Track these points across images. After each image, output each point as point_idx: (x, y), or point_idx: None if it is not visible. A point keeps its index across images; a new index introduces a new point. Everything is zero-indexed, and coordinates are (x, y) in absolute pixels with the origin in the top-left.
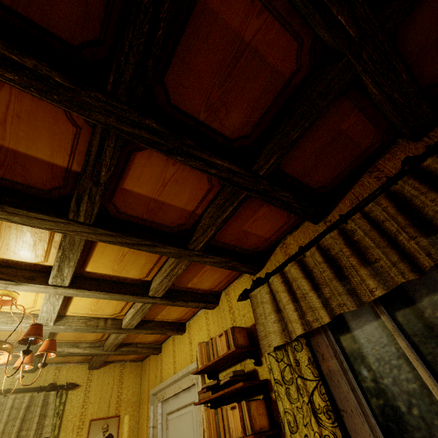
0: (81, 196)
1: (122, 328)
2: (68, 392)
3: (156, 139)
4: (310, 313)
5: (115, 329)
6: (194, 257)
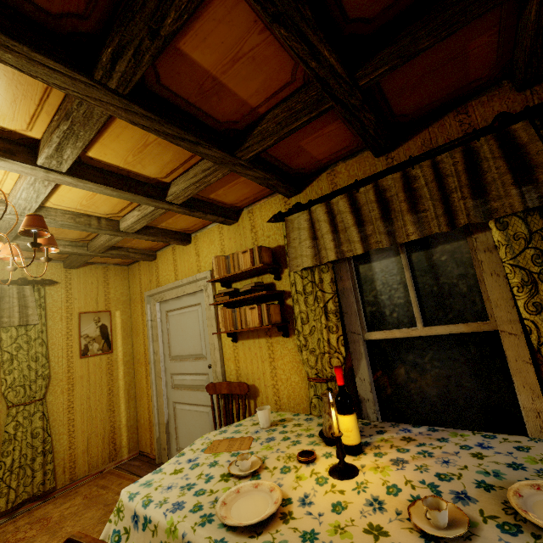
0: (123, 47)
1: (120, 231)
2: (45, 288)
3: None
4: (346, 245)
5: (112, 231)
6: (237, 167)
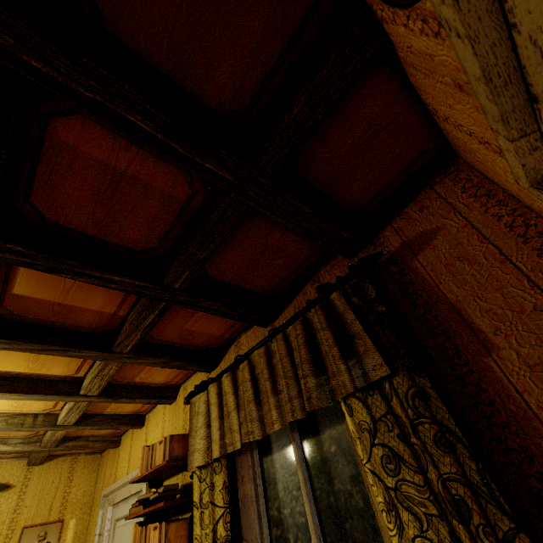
0: None
1: (57, 426)
2: None
3: (28, 260)
4: (228, 435)
5: (47, 427)
6: (124, 359)
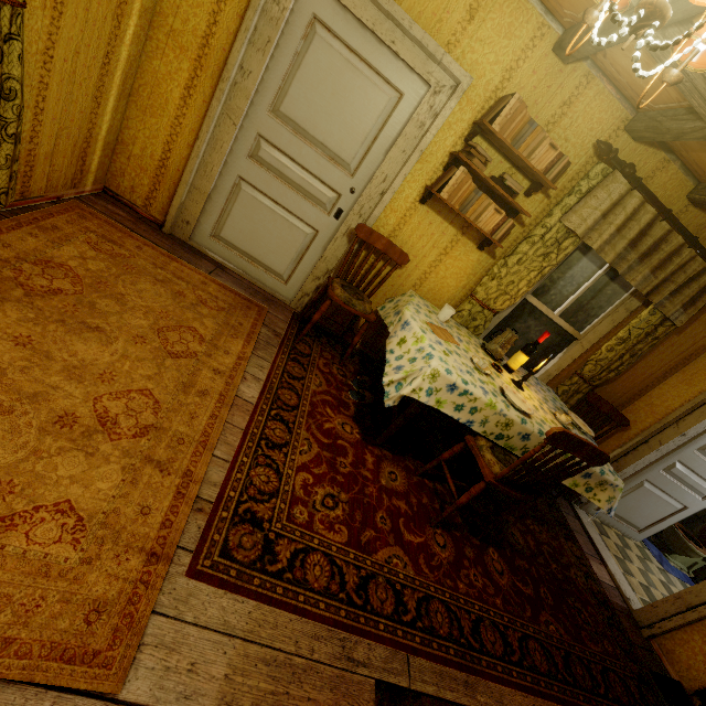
0: None
1: None
2: None
3: None
4: (610, 248)
5: None
6: None
